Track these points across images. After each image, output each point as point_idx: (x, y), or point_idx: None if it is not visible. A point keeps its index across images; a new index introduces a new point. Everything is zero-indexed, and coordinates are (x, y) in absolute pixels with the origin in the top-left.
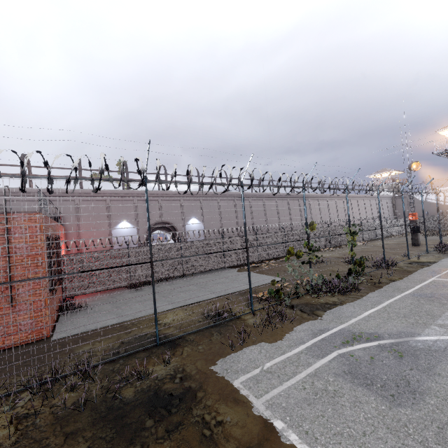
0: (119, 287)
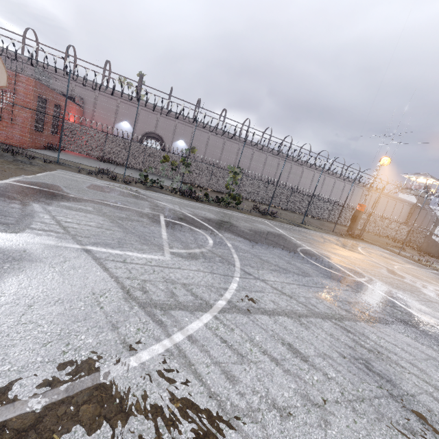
0: (94, 157)
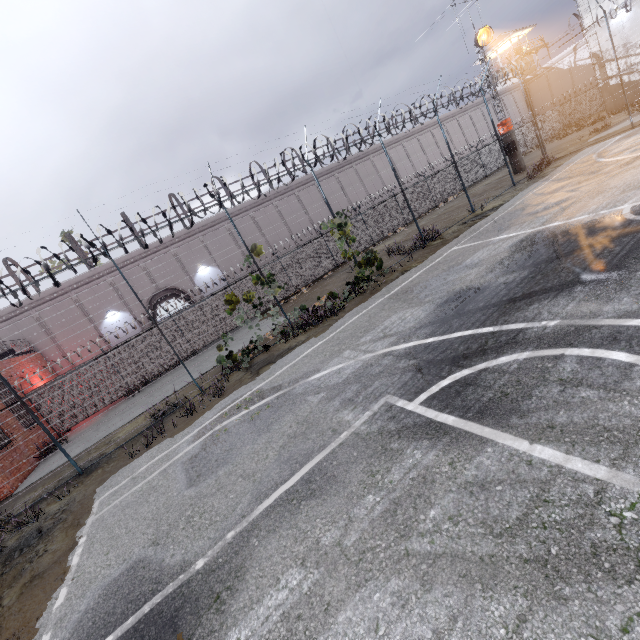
0: (119, 398)
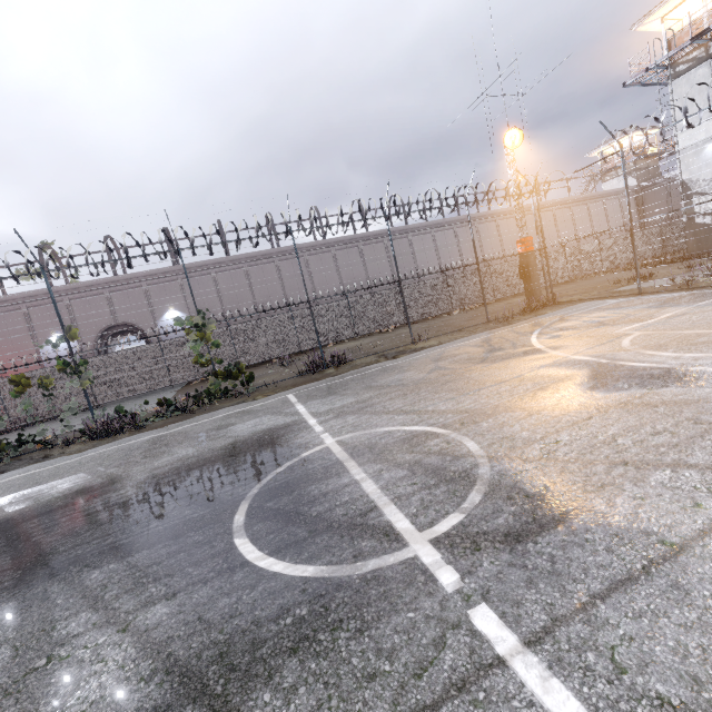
0: None
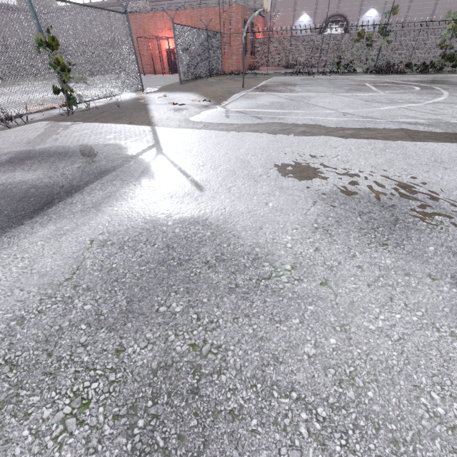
0: (281, 67)
